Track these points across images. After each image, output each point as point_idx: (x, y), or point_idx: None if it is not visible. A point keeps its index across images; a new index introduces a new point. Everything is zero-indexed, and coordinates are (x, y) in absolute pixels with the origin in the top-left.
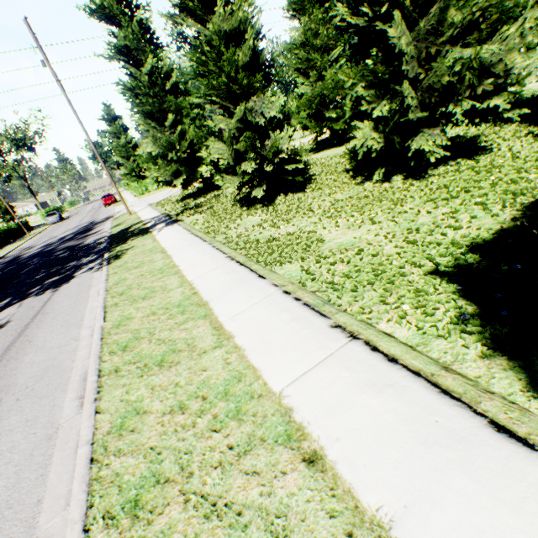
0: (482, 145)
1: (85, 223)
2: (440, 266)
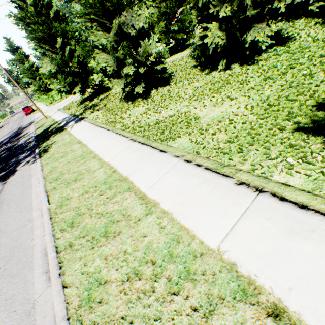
0: (286, 35)
1: (15, 129)
2: (300, 124)
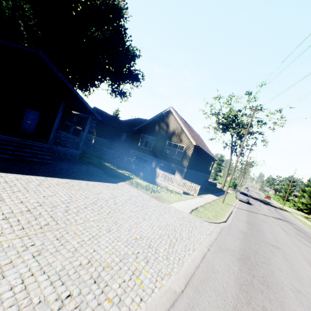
0: None
1: (262, 199)
2: None
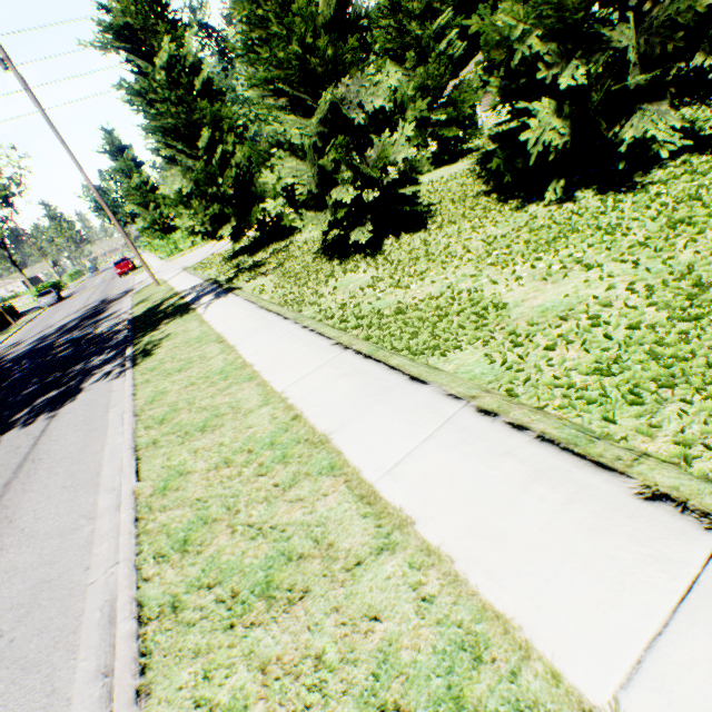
0: (707, 133)
1: (93, 302)
2: None
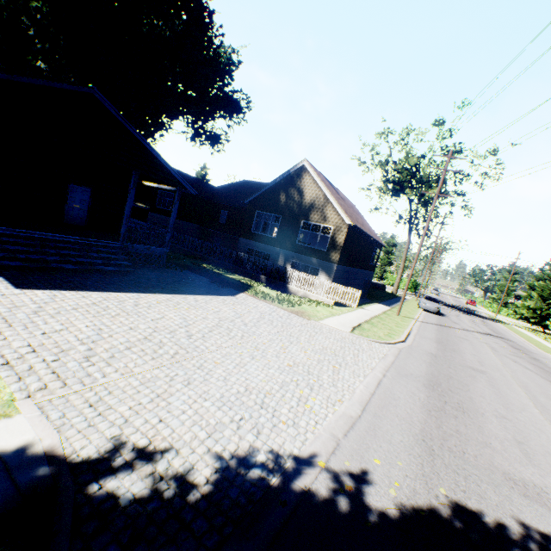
0: None
1: (462, 306)
2: None
